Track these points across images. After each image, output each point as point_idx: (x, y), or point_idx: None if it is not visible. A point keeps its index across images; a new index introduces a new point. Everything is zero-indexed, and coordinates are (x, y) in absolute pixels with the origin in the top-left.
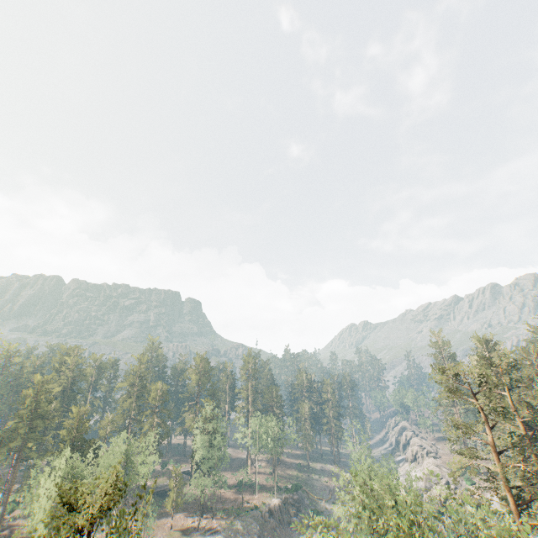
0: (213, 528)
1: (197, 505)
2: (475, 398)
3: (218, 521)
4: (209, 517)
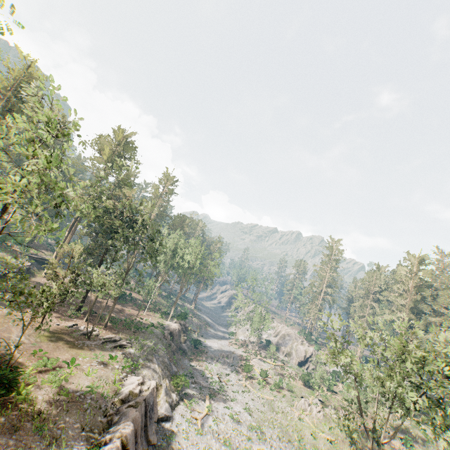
0: (113, 341)
1: (100, 307)
2: None
3: (114, 333)
4: (97, 324)
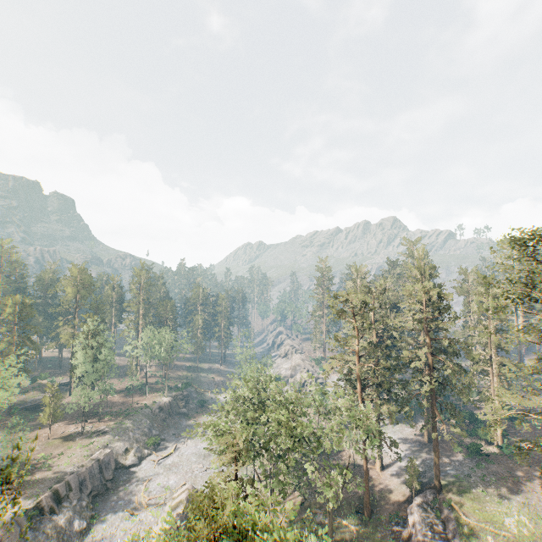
0: (100, 431)
1: (80, 415)
2: (354, 318)
3: (105, 424)
4: (95, 422)
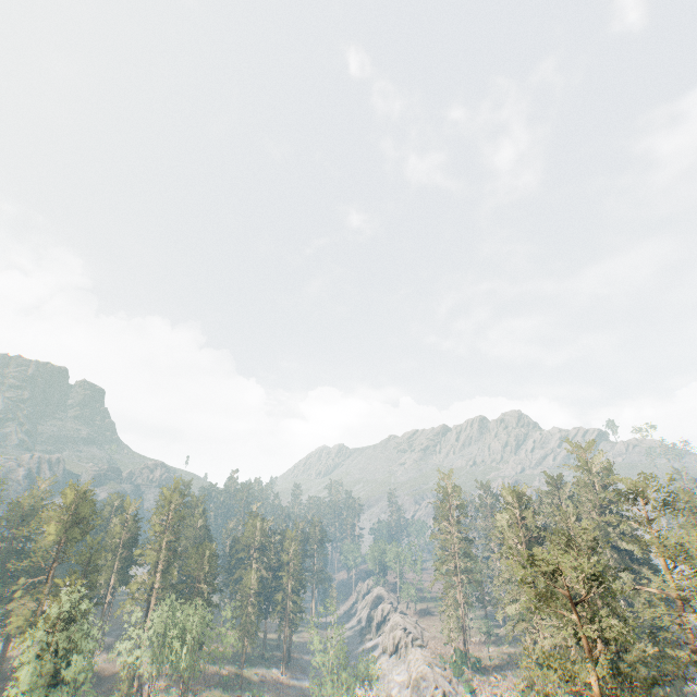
0: None
1: None
2: (575, 611)
3: None
4: None
